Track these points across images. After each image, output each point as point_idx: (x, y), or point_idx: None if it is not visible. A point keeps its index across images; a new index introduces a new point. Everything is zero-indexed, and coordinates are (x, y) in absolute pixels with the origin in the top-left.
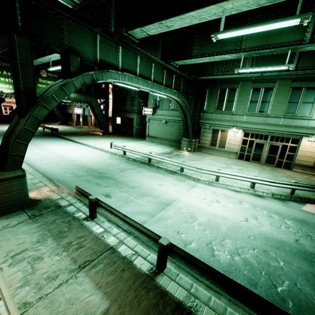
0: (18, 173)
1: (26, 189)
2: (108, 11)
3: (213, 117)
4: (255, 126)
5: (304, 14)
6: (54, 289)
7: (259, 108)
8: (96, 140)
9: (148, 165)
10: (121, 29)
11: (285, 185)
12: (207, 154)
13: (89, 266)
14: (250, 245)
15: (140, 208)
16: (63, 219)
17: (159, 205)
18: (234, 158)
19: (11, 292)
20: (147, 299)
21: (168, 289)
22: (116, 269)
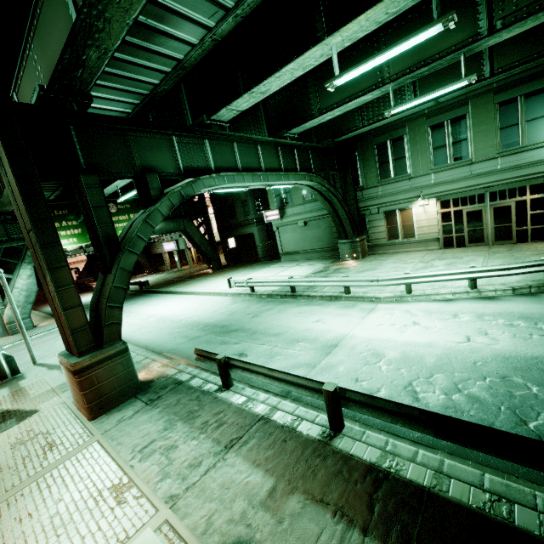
0: (120, 347)
1: (133, 367)
2: (179, 99)
3: (380, 193)
4: (455, 185)
5: (444, 16)
6: (201, 477)
7: (452, 154)
8: (205, 282)
9: (293, 298)
10: (201, 118)
11: (531, 268)
12: (388, 255)
13: (238, 444)
14: (477, 375)
15: (293, 361)
16: (189, 396)
17: (321, 350)
18: (435, 248)
19: (151, 488)
20: (325, 468)
21: (352, 452)
22: (275, 442)
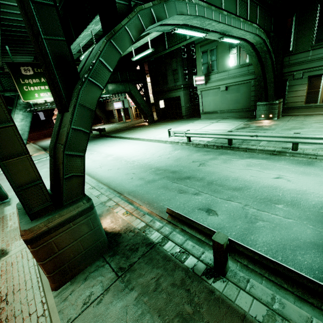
0: (83, 206)
1: (99, 226)
2: None
3: (309, 58)
4: None
5: None
6: None
7: None
8: (146, 131)
9: (229, 149)
10: None
11: None
12: (303, 117)
13: None
14: None
15: (288, 234)
16: (170, 276)
17: (320, 223)
18: None
19: None
20: None
21: None
22: None
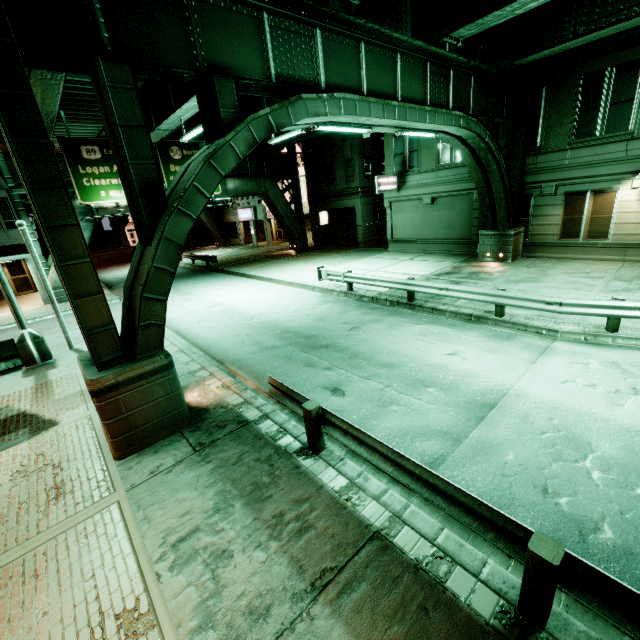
0: (160, 362)
1: (178, 391)
2: None
3: (566, 162)
4: None
5: None
6: None
7: None
8: (287, 267)
9: (408, 308)
10: None
11: None
12: (555, 262)
13: (336, 586)
14: None
15: (419, 421)
16: (257, 453)
17: (467, 411)
18: (638, 260)
19: None
20: None
21: None
22: (404, 604)
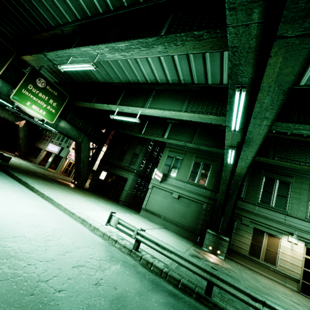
0: None
1: None
2: None
3: (256, 211)
4: None
5: None
6: None
7: None
8: (68, 195)
9: (206, 305)
10: None
11: None
12: (249, 270)
13: None
14: None
15: None
16: None
17: None
18: (294, 289)
19: None
20: None
21: None
22: None
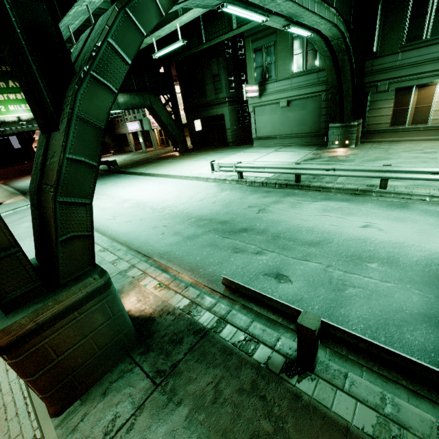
0: (94, 283)
1: (121, 311)
2: None
3: (398, 63)
4: None
5: None
6: None
7: None
8: (177, 165)
9: (296, 188)
10: None
11: None
12: (388, 144)
13: None
14: None
15: (389, 304)
16: (235, 378)
17: (428, 286)
18: None
19: None
20: None
21: None
22: None
